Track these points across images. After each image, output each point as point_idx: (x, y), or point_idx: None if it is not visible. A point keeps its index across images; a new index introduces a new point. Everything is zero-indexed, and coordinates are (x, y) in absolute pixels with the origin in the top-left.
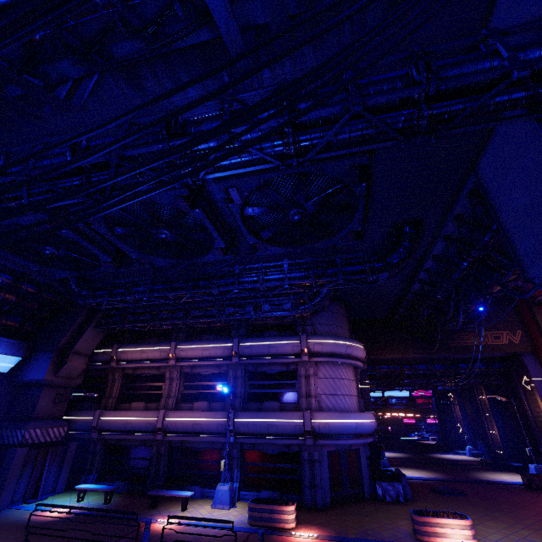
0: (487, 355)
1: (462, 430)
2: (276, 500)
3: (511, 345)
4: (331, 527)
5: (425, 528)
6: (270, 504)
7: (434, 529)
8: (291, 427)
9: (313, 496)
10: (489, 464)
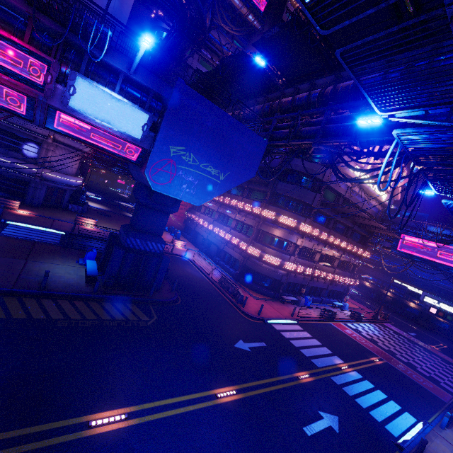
0: None
1: None
2: (9, 198)
3: None
4: (38, 212)
5: (79, 220)
6: (5, 198)
7: (82, 220)
8: (28, 171)
9: (32, 201)
10: None
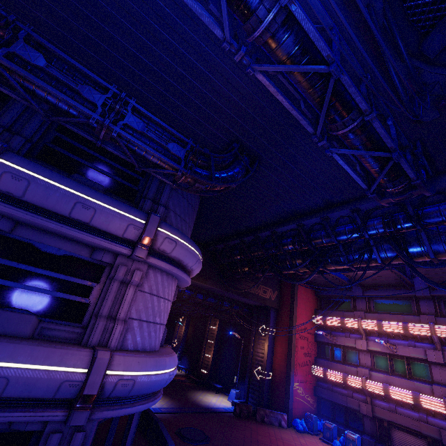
0: (250, 302)
1: (176, 345)
2: None
3: (270, 300)
4: None
5: None
6: None
7: None
8: (51, 384)
9: None
10: (195, 381)
